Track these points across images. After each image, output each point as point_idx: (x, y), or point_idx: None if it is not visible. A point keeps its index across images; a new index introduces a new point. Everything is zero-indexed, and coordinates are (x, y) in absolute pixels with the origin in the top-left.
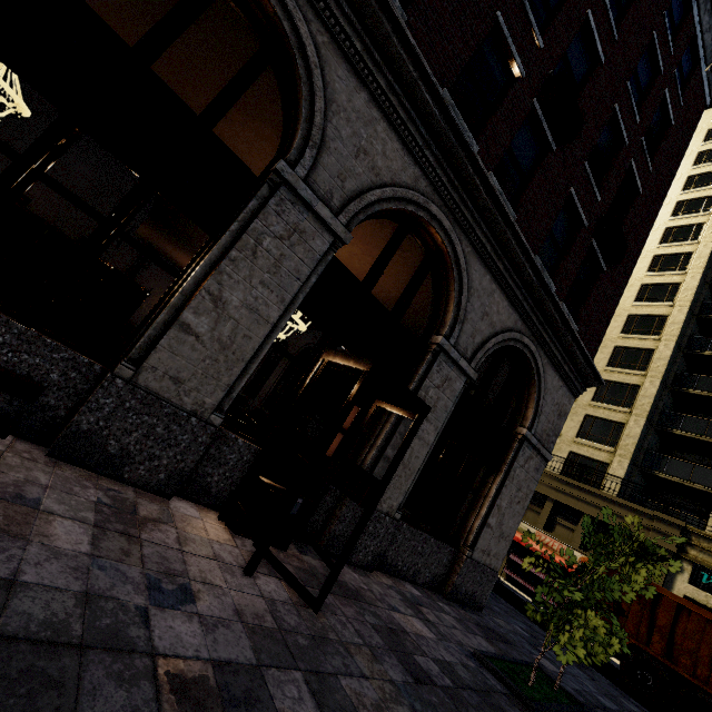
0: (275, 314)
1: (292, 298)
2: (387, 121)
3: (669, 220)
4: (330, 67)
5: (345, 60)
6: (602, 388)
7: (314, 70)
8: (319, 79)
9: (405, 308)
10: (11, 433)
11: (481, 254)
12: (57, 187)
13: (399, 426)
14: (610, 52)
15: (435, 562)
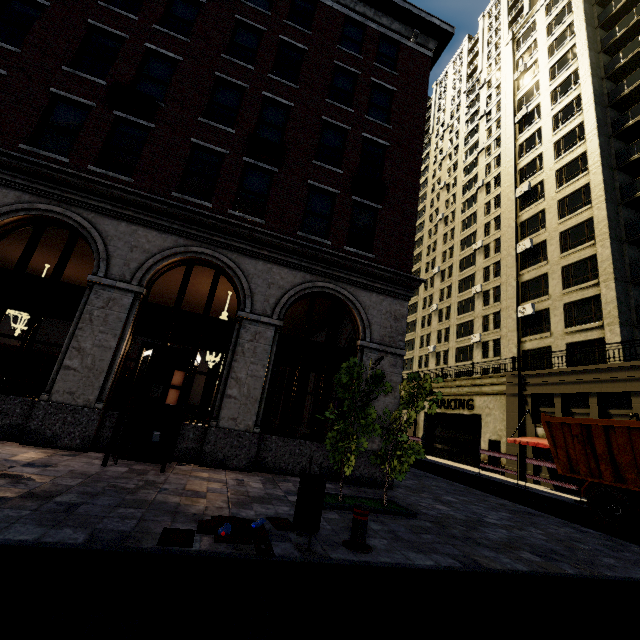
0: (114, 343)
1: (120, 332)
2: (144, 226)
3: (551, 110)
4: (100, 224)
5: (107, 217)
6: (566, 274)
7: (91, 231)
8: (95, 232)
9: (207, 307)
10: (7, 440)
11: (246, 254)
12: (1, 335)
13: (230, 374)
14: (298, 97)
15: (320, 458)
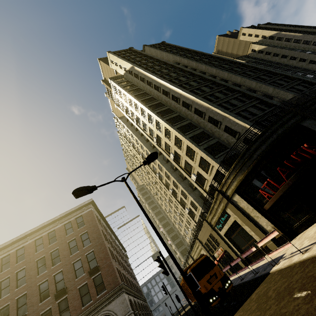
0: None
1: None
2: None
3: (145, 153)
4: None
5: None
6: (183, 195)
7: None
8: None
9: None
10: None
11: None
12: None
13: None
14: (62, 264)
15: None
